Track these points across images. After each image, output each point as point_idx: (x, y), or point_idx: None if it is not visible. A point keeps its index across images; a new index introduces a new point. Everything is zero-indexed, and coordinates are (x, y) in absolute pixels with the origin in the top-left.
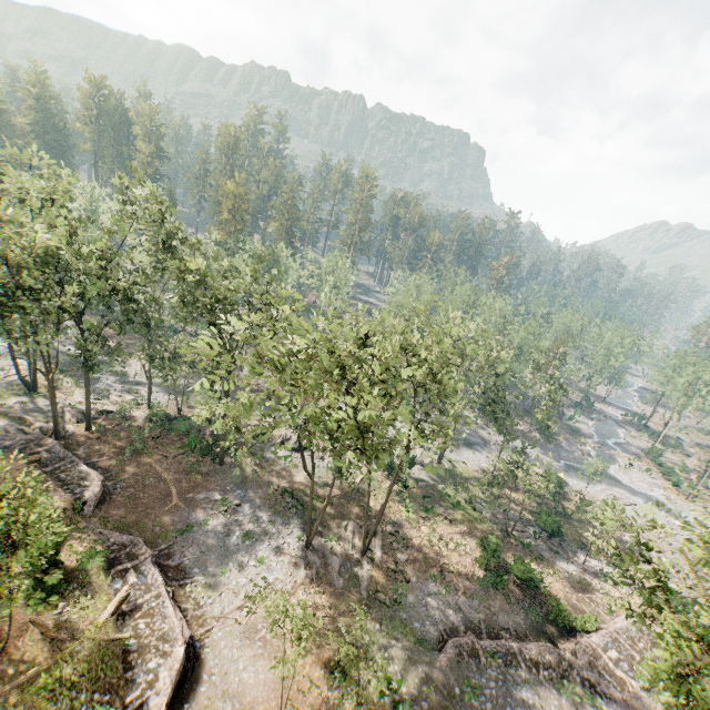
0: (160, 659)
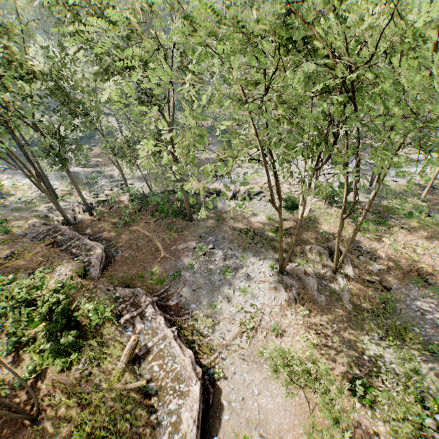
0: (179, 400)
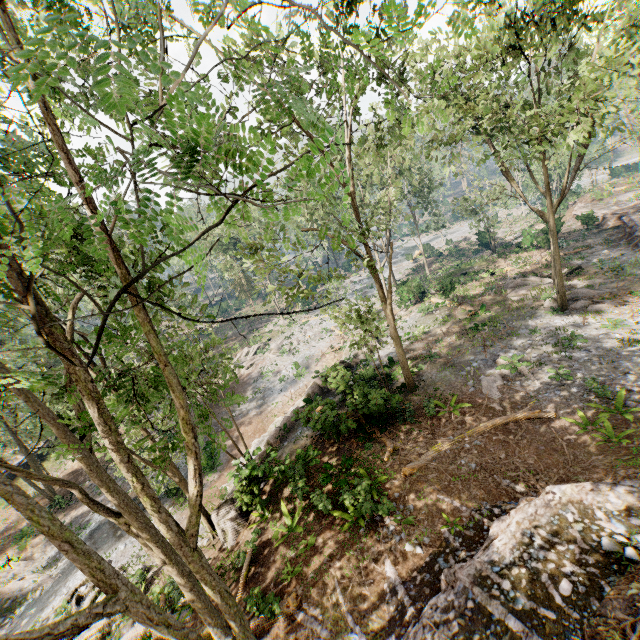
0: None
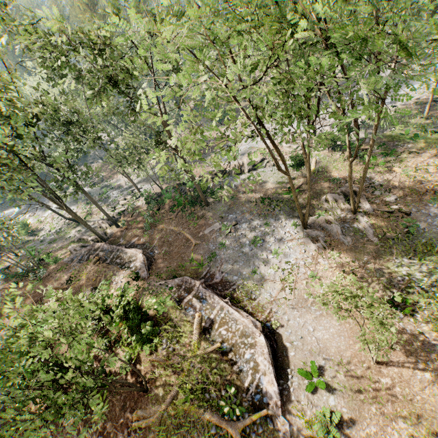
0: (250, 350)
